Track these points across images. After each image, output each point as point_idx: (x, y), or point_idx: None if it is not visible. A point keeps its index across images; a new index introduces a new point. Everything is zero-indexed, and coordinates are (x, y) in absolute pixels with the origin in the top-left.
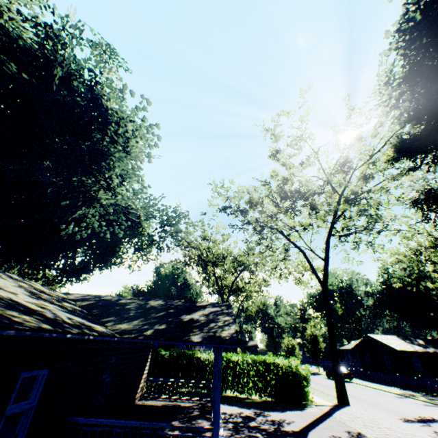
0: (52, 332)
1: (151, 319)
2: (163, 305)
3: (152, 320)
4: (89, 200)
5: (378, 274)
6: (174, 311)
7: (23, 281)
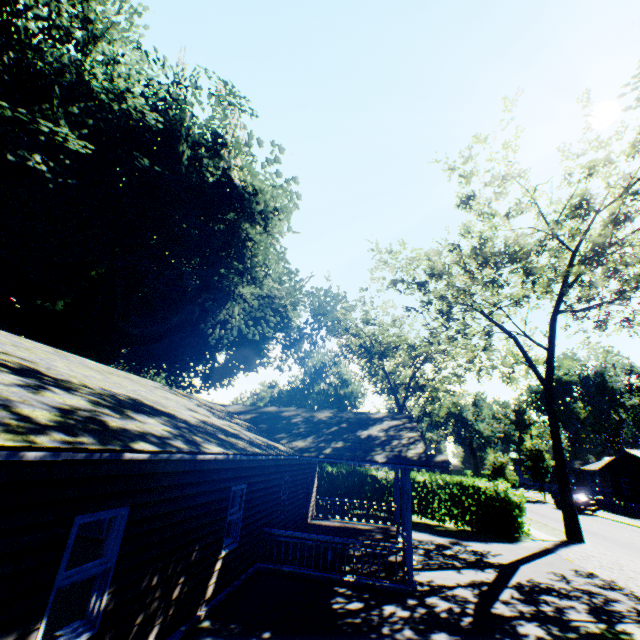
0: (262, 455)
1: (325, 435)
2: (332, 418)
3: (327, 437)
4: (231, 296)
5: None
6: (347, 425)
7: (190, 397)
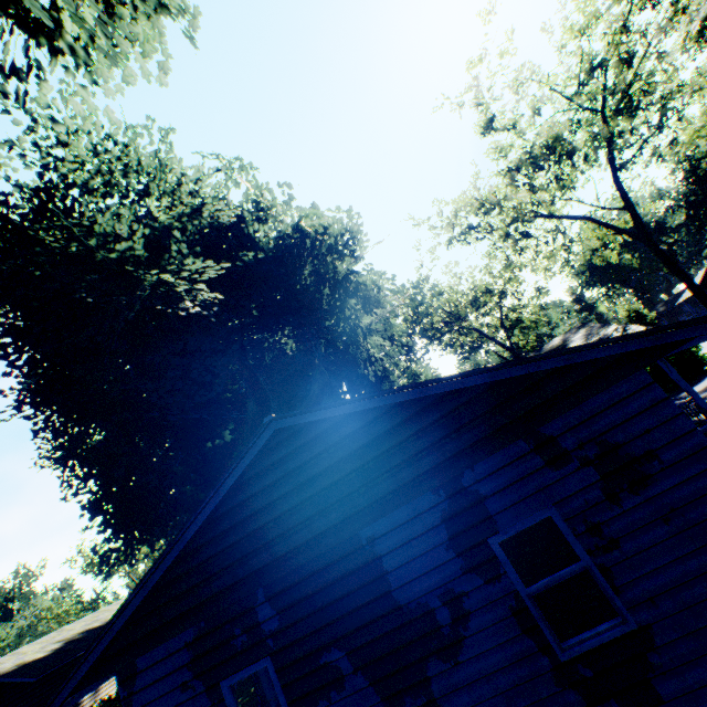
0: None
1: None
2: None
3: None
4: (358, 333)
5: (673, 171)
6: None
7: None
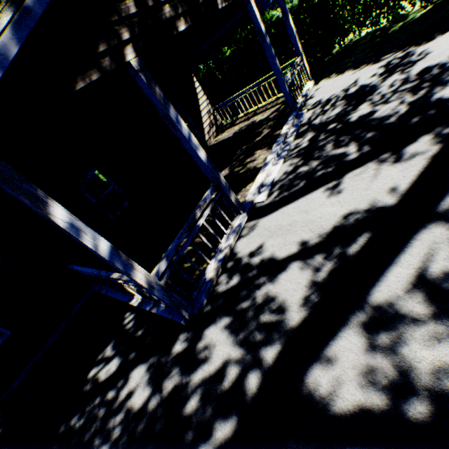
0: None
1: None
2: None
3: None
4: None
5: None
6: None
7: None
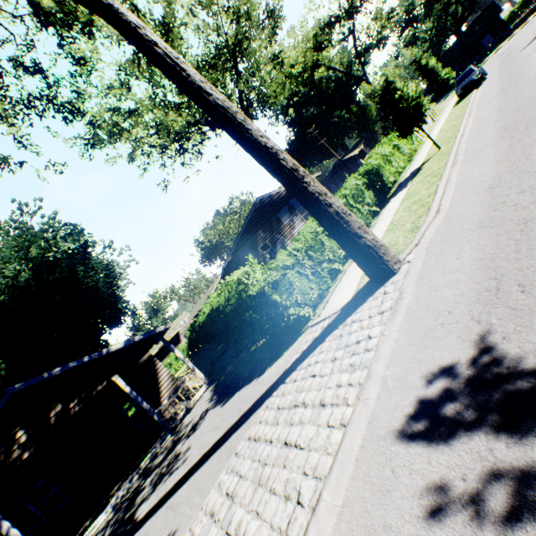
0: None
1: None
2: None
3: None
4: None
5: None
6: None
7: None
